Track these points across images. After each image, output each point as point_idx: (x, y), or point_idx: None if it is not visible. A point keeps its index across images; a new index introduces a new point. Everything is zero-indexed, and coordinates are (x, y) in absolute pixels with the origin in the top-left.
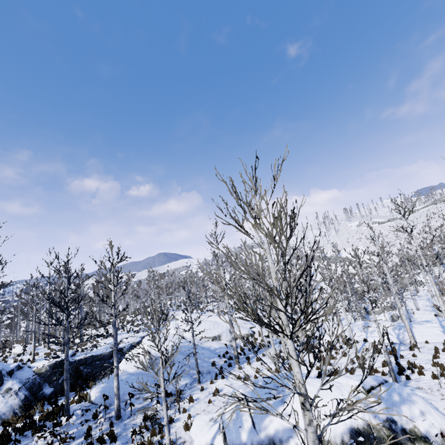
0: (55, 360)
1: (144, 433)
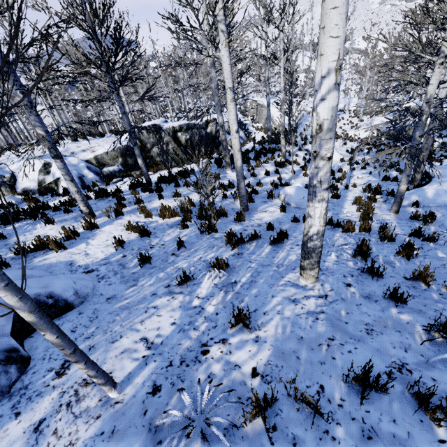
0: None
1: None
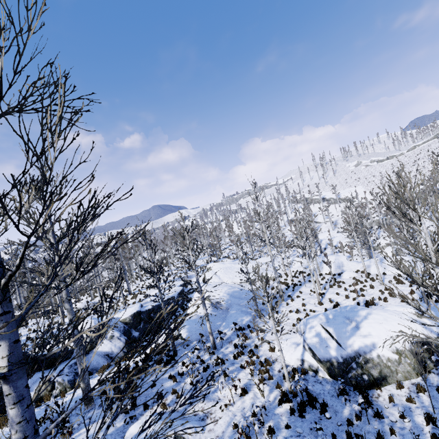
0: (133, 311)
1: (242, 356)
